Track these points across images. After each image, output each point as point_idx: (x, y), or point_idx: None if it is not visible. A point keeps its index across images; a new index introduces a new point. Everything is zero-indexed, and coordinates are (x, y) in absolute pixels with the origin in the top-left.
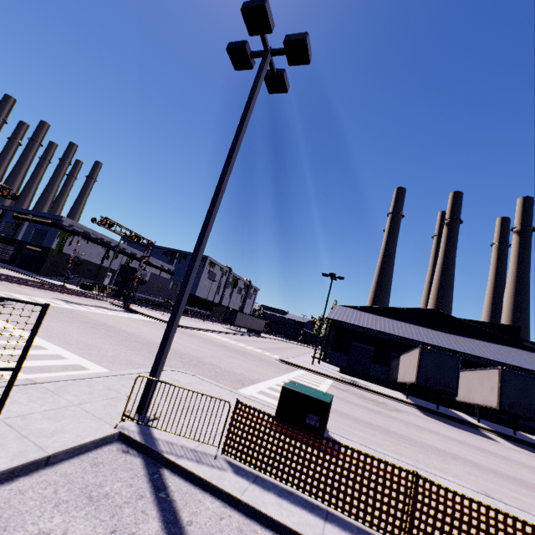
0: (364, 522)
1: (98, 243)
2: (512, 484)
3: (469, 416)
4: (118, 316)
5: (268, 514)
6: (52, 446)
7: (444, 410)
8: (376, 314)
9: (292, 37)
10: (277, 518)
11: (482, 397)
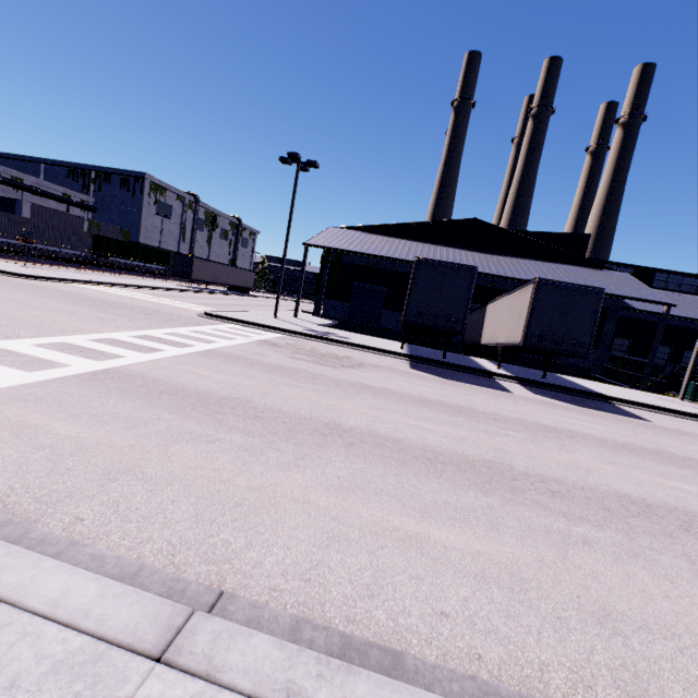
0: None
1: None
2: (451, 485)
3: (492, 363)
4: None
5: None
6: None
7: (456, 358)
8: (391, 236)
9: None
10: None
11: (507, 332)
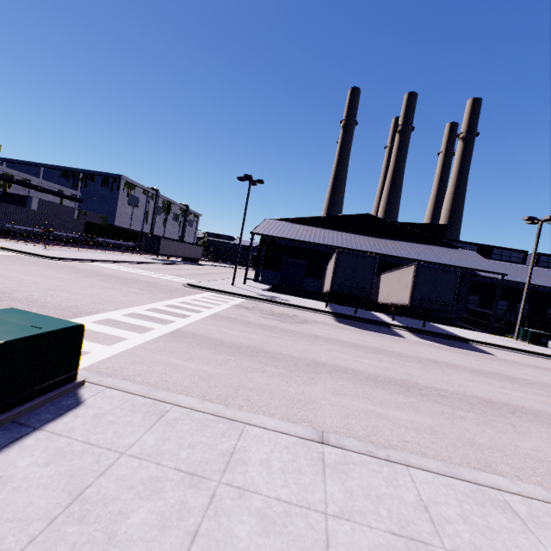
0: None
1: None
2: (390, 392)
3: (387, 316)
4: None
5: None
6: None
7: (363, 313)
8: (309, 225)
9: None
10: None
11: (398, 296)
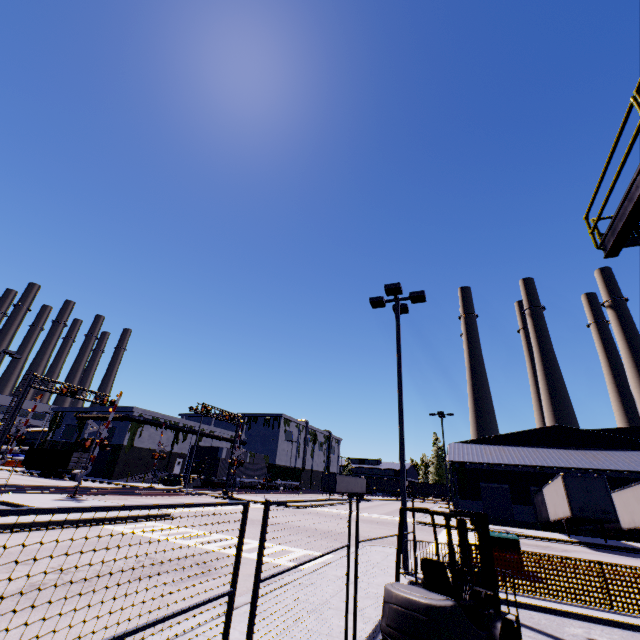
0: (582, 601)
1: (167, 427)
2: None
3: None
4: (241, 509)
5: (528, 602)
6: None
7: (613, 542)
8: (497, 444)
9: (415, 293)
10: (534, 603)
11: None
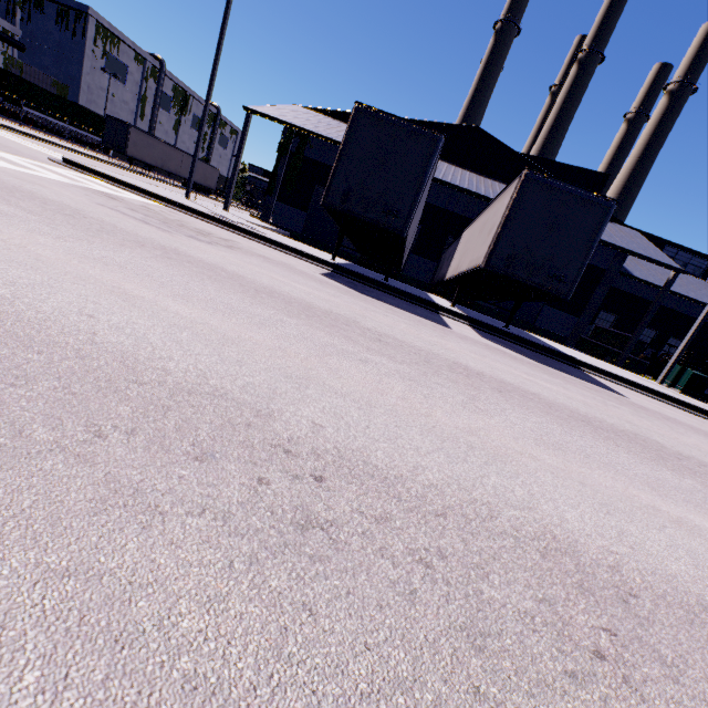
0: None
1: None
2: None
3: (450, 303)
4: None
5: None
6: None
7: (405, 287)
8: None
9: None
10: None
11: (472, 256)
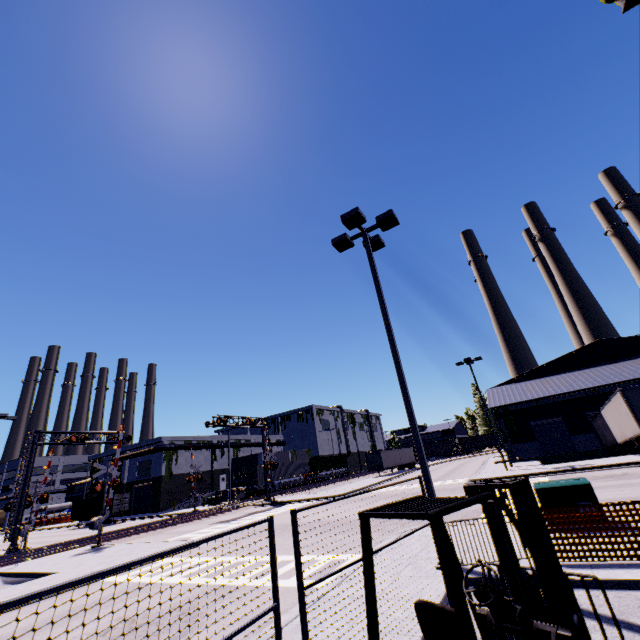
0: None
1: (201, 448)
2: None
3: None
4: (279, 513)
5: (628, 579)
6: (433, 598)
7: None
8: (538, 378)
9: (381, 216)
10: (638, 578)
11: None
